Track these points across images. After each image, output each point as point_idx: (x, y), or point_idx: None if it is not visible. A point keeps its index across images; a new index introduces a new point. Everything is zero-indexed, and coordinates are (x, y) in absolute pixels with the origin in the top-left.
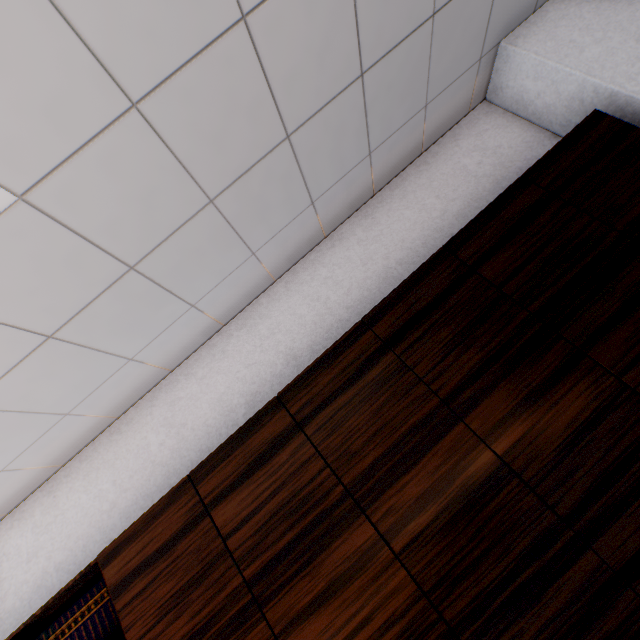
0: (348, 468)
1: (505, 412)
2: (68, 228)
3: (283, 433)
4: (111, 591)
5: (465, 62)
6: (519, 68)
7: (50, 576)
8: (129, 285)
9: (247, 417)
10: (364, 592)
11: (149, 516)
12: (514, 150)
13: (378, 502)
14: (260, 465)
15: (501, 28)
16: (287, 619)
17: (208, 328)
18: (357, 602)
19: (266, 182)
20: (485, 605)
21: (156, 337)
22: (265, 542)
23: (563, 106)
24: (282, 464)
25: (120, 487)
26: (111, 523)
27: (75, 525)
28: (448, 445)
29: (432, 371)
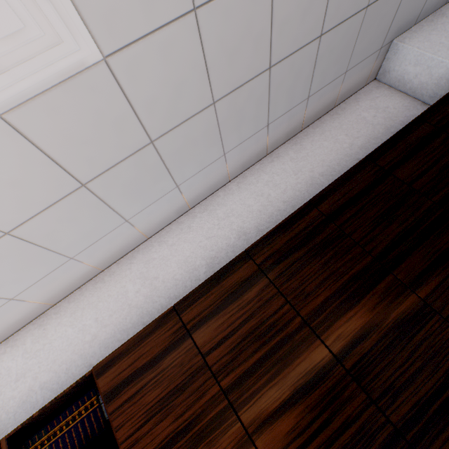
0: (304, 304)
1: (423, 268)
2: (124, 95)
3: (251, 277)
4: (104, 397)
5: (373, 48)
6: (404, 57)
7: (35, 393)
8: (145, 156)
9: (207, 274)
10: (323, 400)
11: (139, 337)
12: (397, 110)
13: (330, 330)
14: (233, 300)
15: (396, 30)
16: (258, 421)
17: (180, 208)
18: (317, 408)
19: (248, 99)
20: (423, 411)
21: (148, 206)
22: (238, 359)
23: (433, 83)
24: (251, 300)
25: (101, 323)
26: (91, 351)
27: (60, 352)
28: (382, 290)
29: (365, 238)
